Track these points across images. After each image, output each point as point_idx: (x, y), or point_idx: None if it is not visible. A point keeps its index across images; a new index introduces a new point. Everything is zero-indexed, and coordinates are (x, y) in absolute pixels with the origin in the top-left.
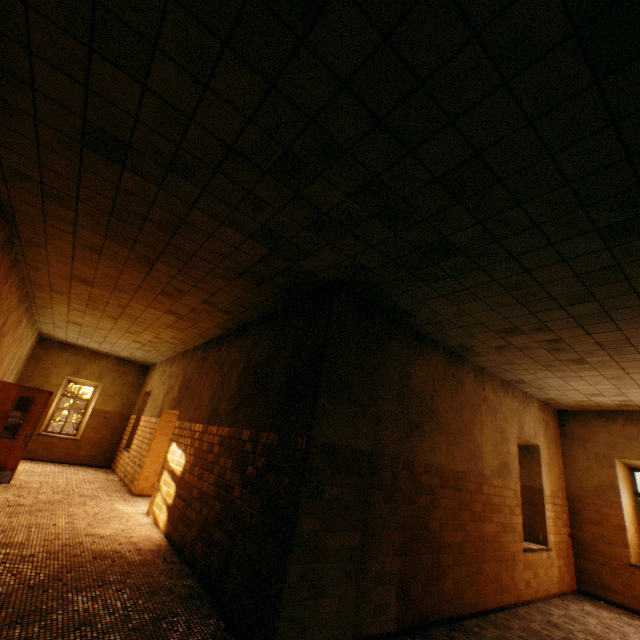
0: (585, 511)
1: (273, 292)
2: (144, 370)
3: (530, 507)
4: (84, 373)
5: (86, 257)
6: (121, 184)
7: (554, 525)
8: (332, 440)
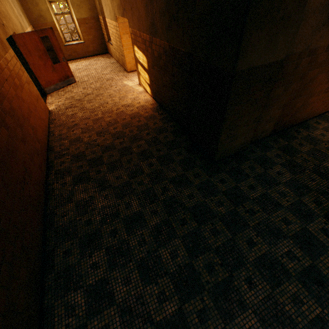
0: None
1: None
2: None
3: None
4: None
5: None
6: None
7: None
8: (252, 66)
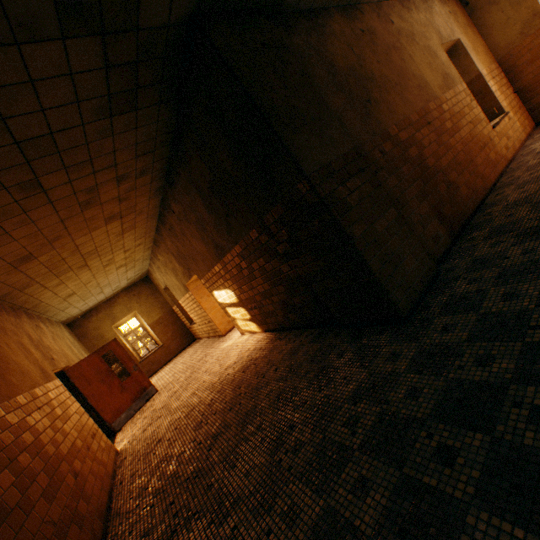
0: (519, 61)
1: (154, 104)
2: (147, 281)
3: (477, 98)
4: (118, 316)
5: None
6: None
7: (501, 94)
8: (322, 164)
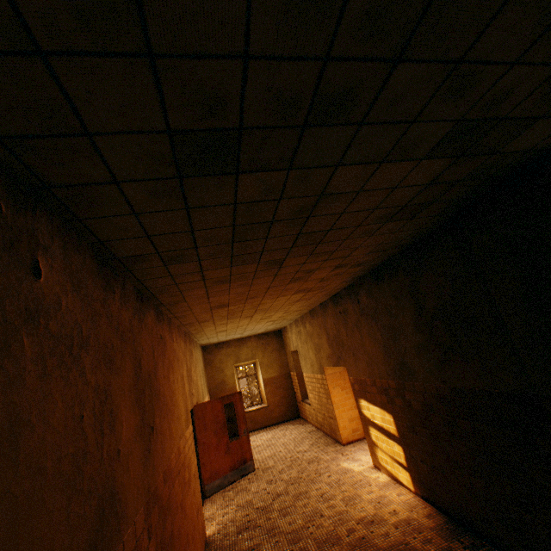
0: None
1: (431, 215)
2: (278, 335)
3: None
4: (242, 358)
5: (218, 290)
6: (237, 200)
7: None
8: None
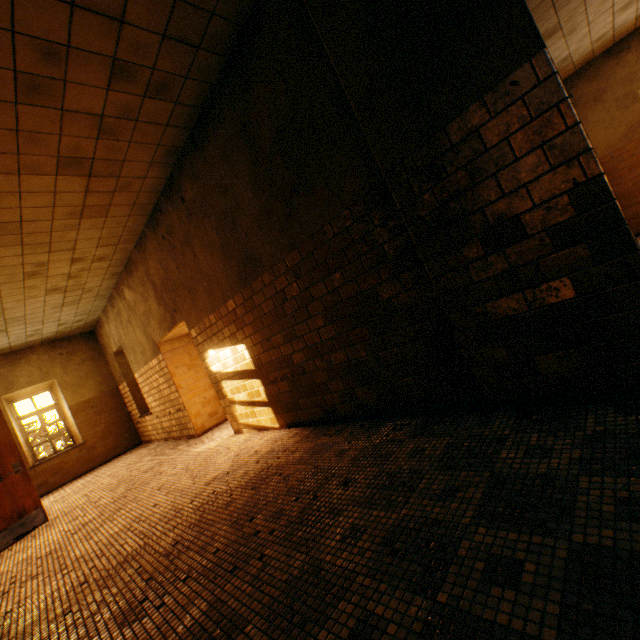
0: (620, 165)
1: None
2: (90, 338)
3: None
4: (20, 382)
5: None
6: None
7: None
8: None
